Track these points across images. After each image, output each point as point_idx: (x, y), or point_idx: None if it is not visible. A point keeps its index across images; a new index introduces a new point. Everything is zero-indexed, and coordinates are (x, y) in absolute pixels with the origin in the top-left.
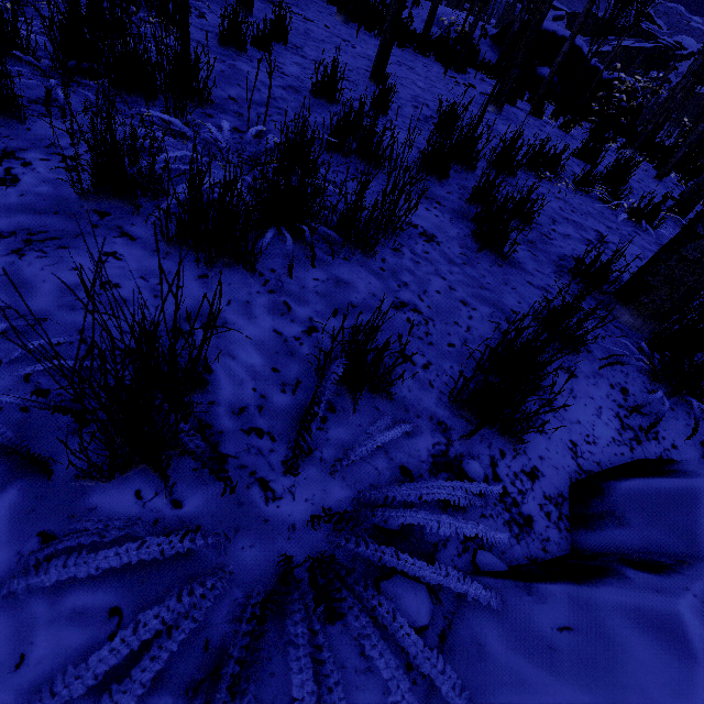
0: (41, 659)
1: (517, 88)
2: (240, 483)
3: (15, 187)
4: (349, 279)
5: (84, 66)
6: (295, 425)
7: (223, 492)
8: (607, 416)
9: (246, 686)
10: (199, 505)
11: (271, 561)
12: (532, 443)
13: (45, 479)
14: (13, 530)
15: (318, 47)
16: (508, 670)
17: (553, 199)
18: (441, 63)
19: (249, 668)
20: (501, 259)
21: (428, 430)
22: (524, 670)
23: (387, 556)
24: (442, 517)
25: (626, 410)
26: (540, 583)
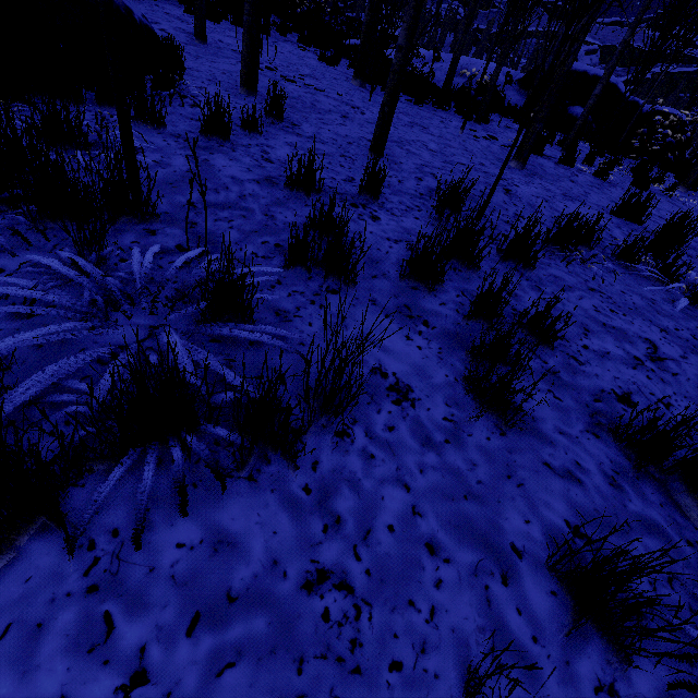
0: None
1: (546, 131)
2: None
3: None
4: (239, 533)
5: (4, 196)
6: None
7: None
8: None
9: None
10: None
11: None
12: None
13: None
14: None
15: (321, 120)
16: None
17: (585, 294)
18: (462, 115)
19: None
20: (503, 423)
21: None
22: None
23: None
24: None
25: None
26: None
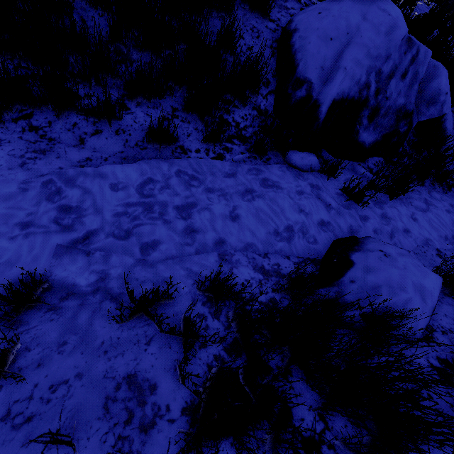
0: None
1: None
2: None
3: None
4: None
5: None
6: None
7: None
8: None
9: None
10: None
11: None
12: None
13: None
14: None
15: None
16: None
17: None
18: None
19: None
20: None
21: None
22: None
23: None
24: None
25: None
26: None
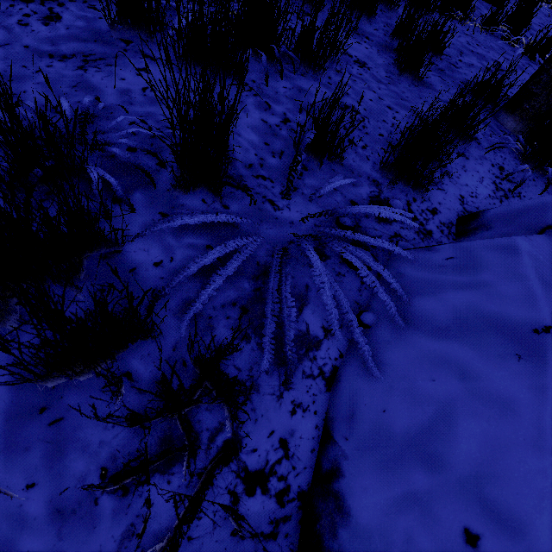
0: (181, 260)
1: None
2: (258, 201)
3: (61, 22)
4: (307, 88)
5: None
6: (284, 175)
7: (250, 203)
8: (487, 182)
9: (286, 267)
10: (238, 209)
11: (283, 235)
12: (434, 195)
13: (152, 190)
14: (146, 210)
15: None
16: (417, 278)
17: (462, 35)
18: None
19: (285, 262)
20: (417, 80)
21: (366, 184)
22: (425, 276)
23: (348, 234)
24: (381, 210)
25: (501, 180)
26: (436, 246)
